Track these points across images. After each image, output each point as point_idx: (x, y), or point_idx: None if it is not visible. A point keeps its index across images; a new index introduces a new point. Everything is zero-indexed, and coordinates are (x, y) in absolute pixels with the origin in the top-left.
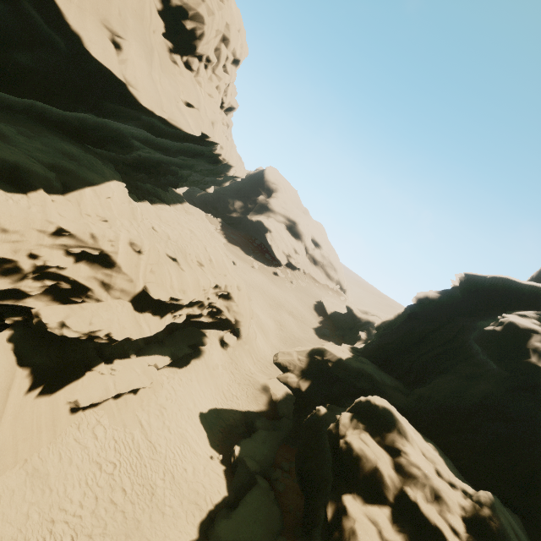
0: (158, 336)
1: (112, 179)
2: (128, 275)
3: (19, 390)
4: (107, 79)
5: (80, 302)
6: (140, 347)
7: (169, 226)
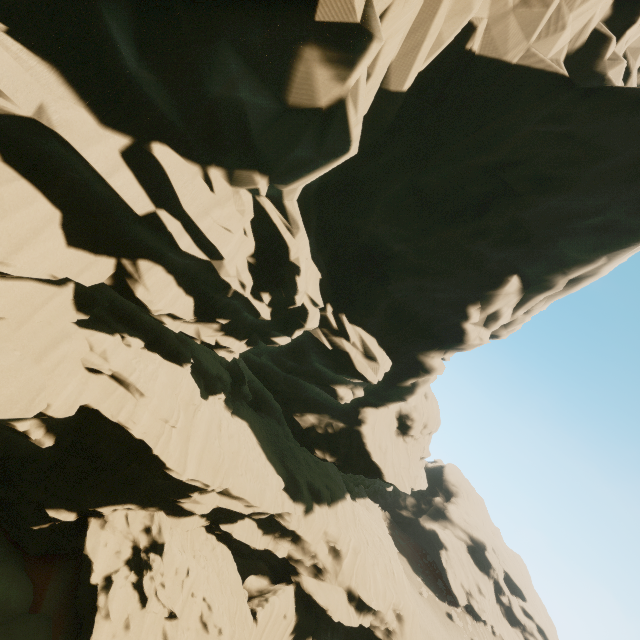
0: (339, 636)
1: (346, 493)
2: (349, 570)
3: (289, 630)
4: (377, 466)
5: (322, 579)
6: (328, 639)
7: (366, 530)
